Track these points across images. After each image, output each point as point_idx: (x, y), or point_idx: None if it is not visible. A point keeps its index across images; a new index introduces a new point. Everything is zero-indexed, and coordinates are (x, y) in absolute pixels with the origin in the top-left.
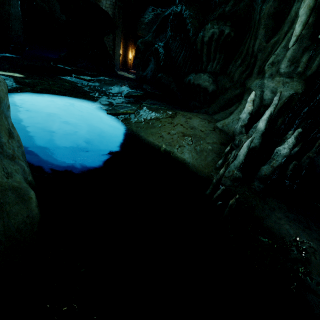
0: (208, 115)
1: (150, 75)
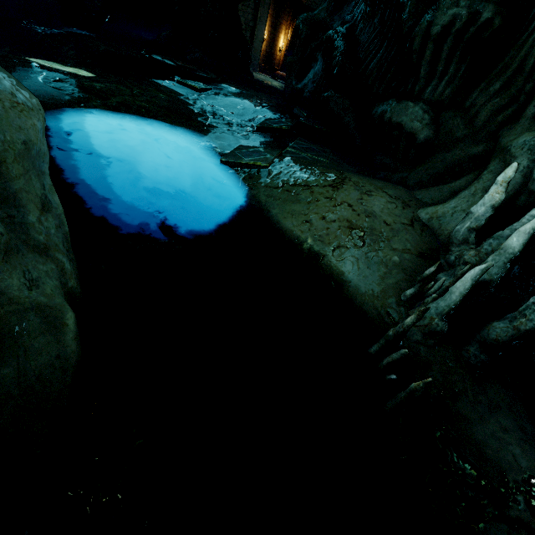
0: (406, 187)
1: (309, 90)
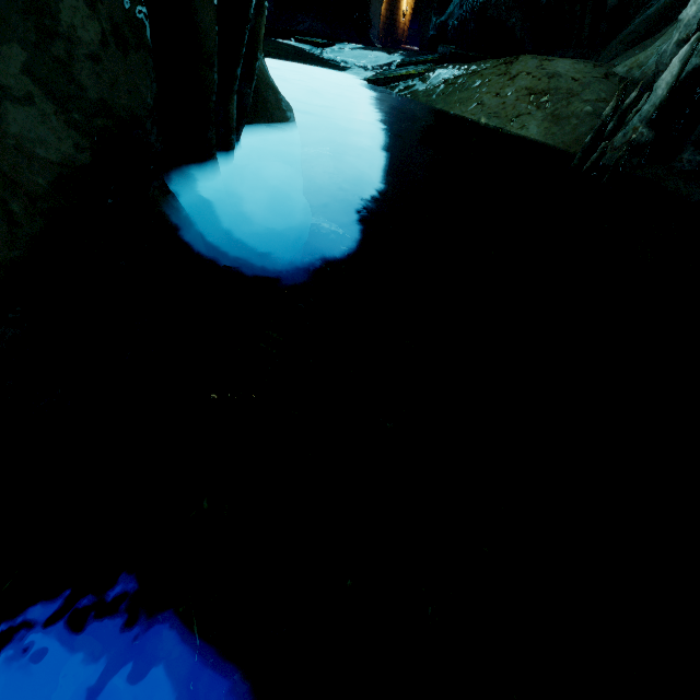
0: None
1: (457, 17)
